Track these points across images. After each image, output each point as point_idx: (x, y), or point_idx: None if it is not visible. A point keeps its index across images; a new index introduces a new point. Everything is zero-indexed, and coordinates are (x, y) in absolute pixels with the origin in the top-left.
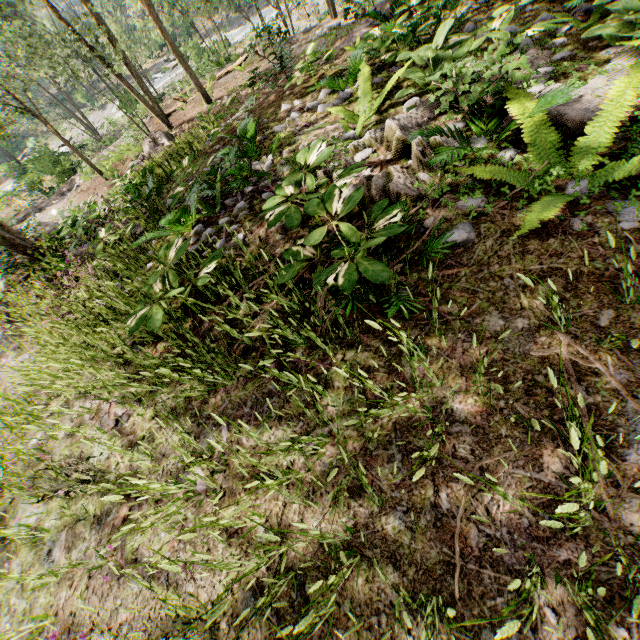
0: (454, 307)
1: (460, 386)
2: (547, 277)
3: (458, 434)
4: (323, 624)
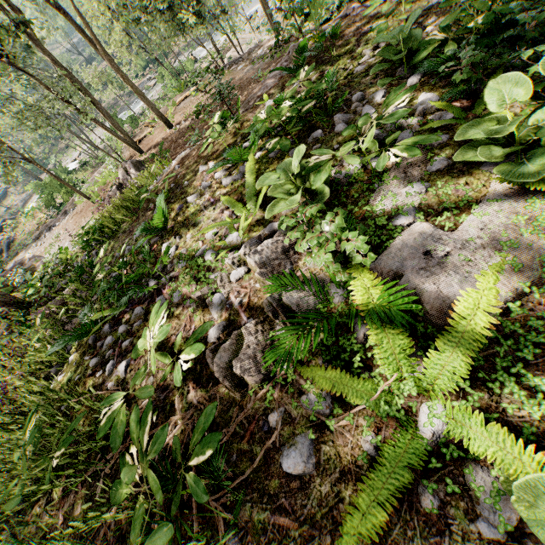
0: None
1: None
2: None
3: None
4: None
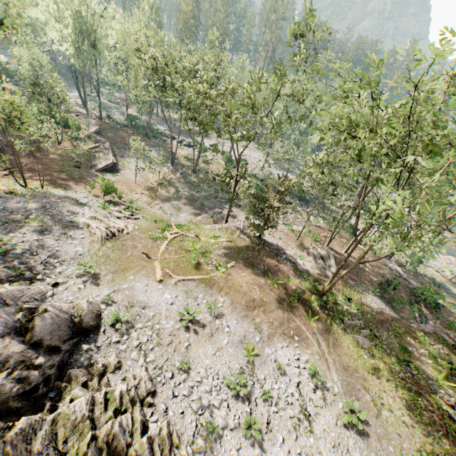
0: None
1: None
2: None
3: None
4: None
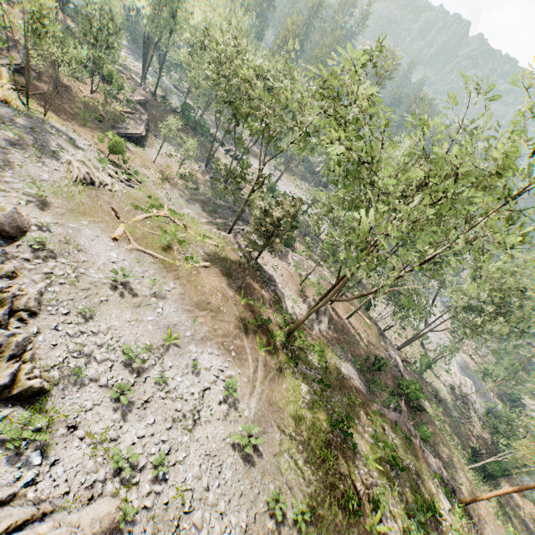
0: (351, 520)
1: (344, 529)
2: (361, 533)
3: (340, 532)
4: (318, 528)
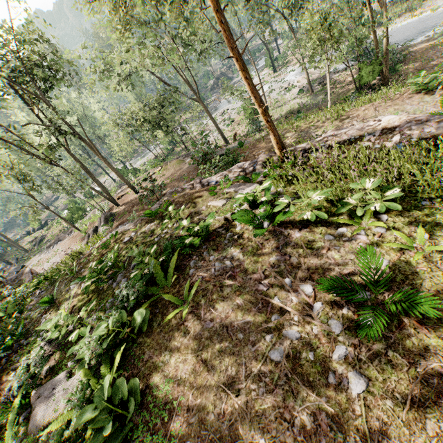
0: None
1: None
2: None
3: None
4: None
